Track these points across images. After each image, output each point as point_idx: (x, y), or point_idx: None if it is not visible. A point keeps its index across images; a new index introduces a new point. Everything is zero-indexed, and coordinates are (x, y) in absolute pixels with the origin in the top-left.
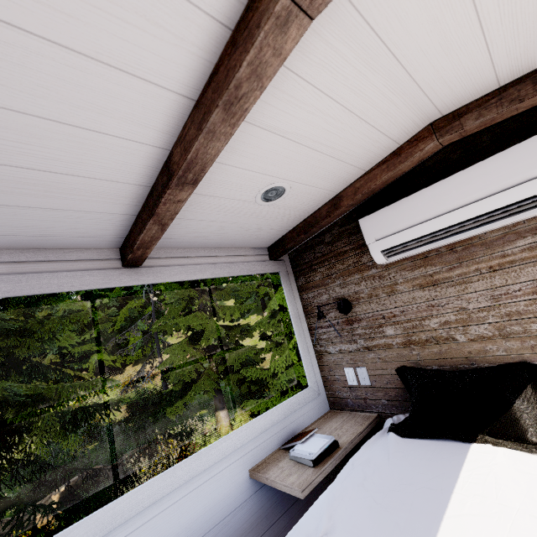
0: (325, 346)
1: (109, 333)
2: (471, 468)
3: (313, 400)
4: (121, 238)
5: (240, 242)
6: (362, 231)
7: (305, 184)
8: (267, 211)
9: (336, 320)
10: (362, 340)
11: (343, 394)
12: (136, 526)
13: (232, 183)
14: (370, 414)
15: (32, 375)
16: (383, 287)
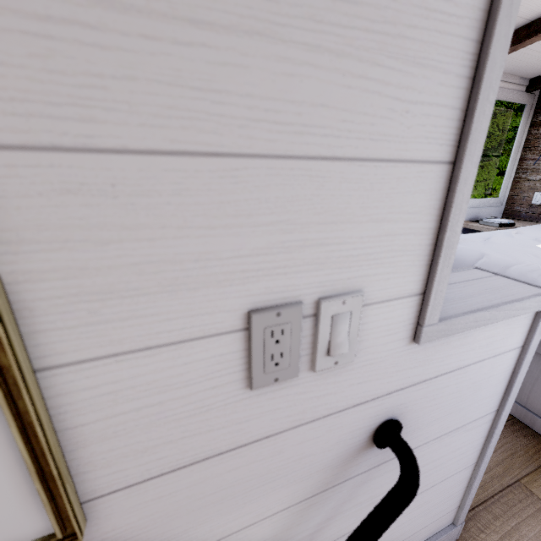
0: (528, 175)
1: None
2: None
3: (495, 207)
4: None
5: (519, 69)
6: None
7: None
8: None
9: None
10: None
11: (521, 209)
12: None
13: None
14: (537, 224)
15: None
16: None
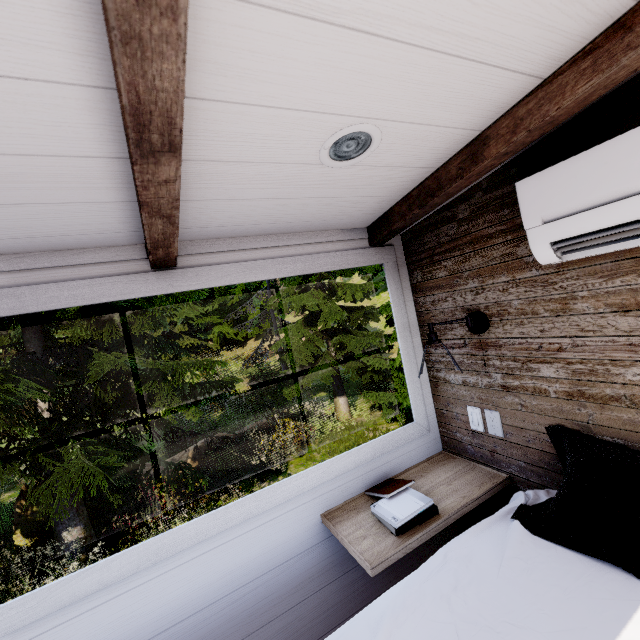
0: (444, 373)
1: (230, 306)
2: (639, 638)
3: (418, 438)
4: (138, 232)
5: (319, 223)
6: (520, 204)
7: (410, 121)
8: (348, 175)
9: (463, 339)
10: (498, 375)
11: (462, 438)
12: (184, 560)
13: (266, 136)
14: (496, 473)
15: (156, 348)
16: (548, 301)
